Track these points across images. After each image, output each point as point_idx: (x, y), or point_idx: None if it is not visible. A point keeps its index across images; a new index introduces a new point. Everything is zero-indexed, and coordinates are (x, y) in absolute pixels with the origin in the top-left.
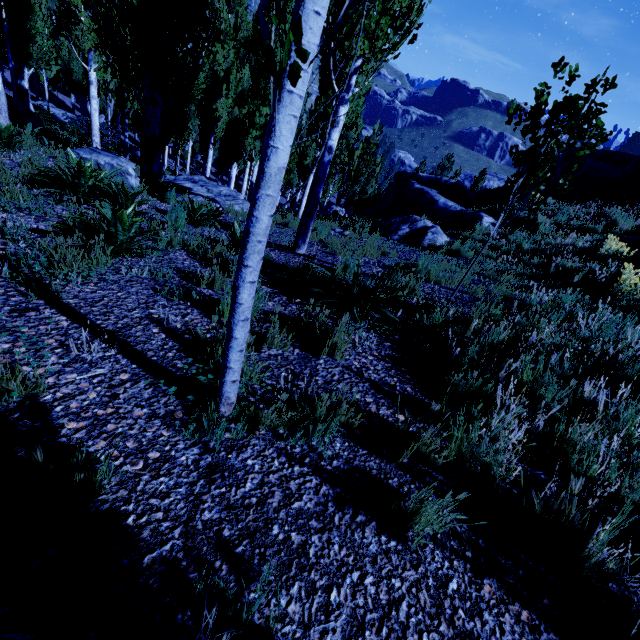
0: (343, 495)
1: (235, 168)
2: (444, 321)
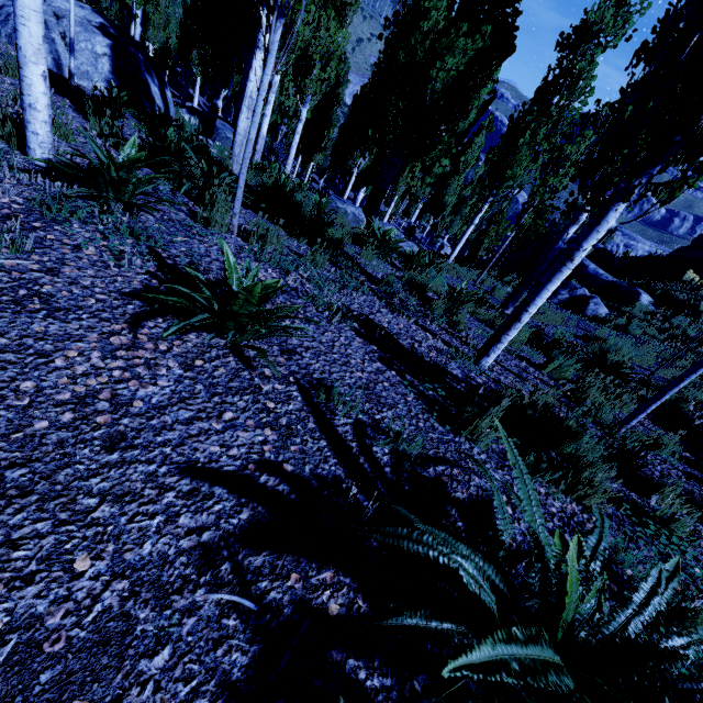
0: (696, 481)
1: (362, 192)
2: (677, 398)
